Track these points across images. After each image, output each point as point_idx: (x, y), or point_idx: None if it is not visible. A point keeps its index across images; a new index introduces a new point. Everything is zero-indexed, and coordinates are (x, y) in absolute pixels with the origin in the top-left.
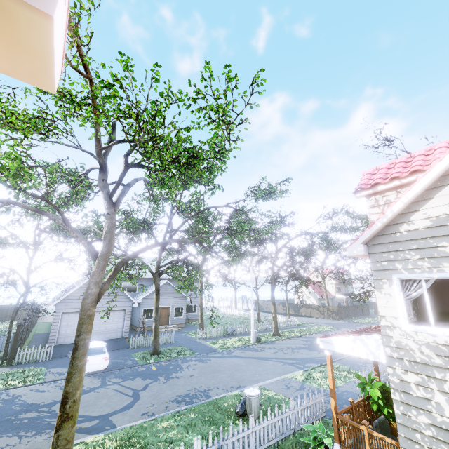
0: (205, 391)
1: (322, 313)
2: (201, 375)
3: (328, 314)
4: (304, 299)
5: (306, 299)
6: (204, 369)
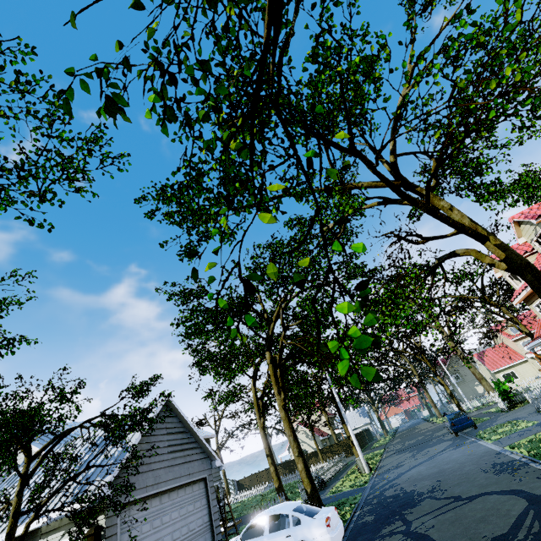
0: (495, 465)
1: (338, 453)
2: (443, 476)
3: (345, 451)
4: (304, 449)
5: (306, 448)
6: (423, 479)
